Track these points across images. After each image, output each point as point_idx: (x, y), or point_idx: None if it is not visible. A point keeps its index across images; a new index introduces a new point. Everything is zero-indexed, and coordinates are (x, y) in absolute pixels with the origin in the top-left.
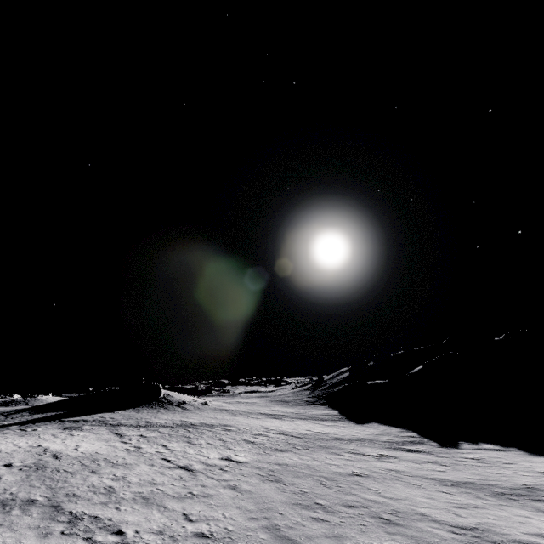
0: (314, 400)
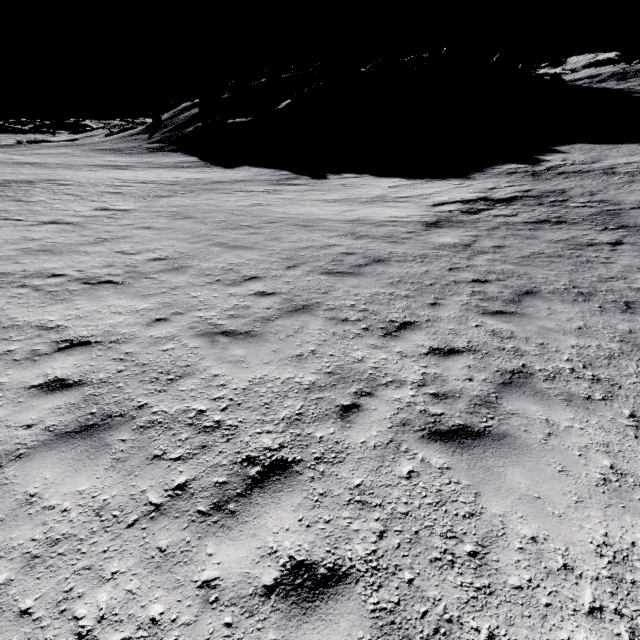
0: (159, 147)
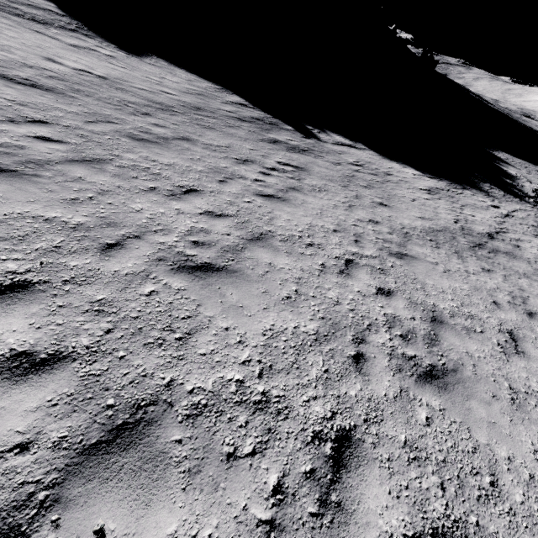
0: None
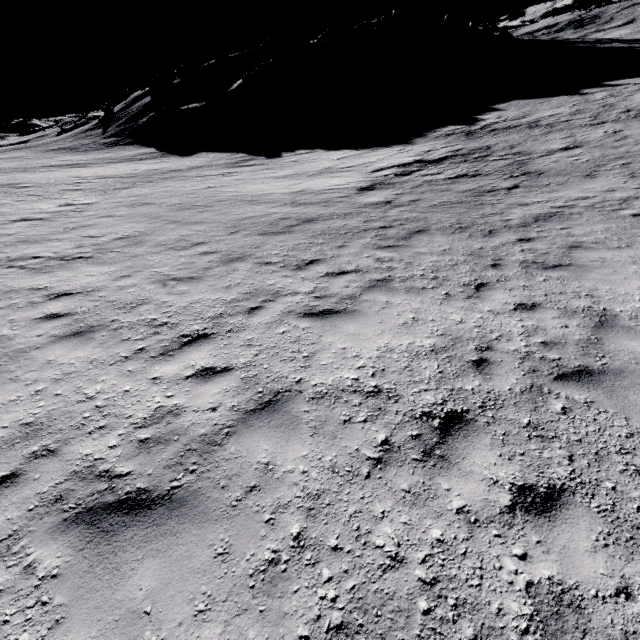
0: (115, 141)
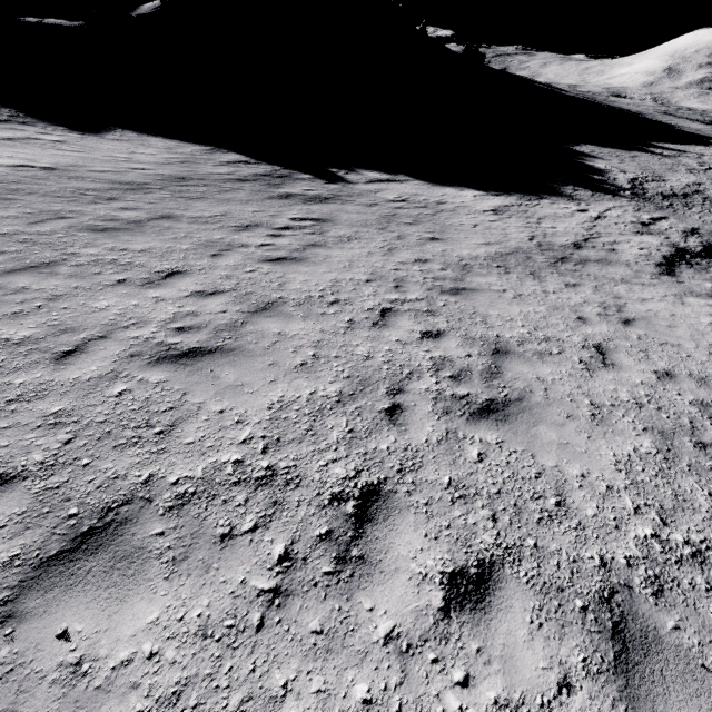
0: None
